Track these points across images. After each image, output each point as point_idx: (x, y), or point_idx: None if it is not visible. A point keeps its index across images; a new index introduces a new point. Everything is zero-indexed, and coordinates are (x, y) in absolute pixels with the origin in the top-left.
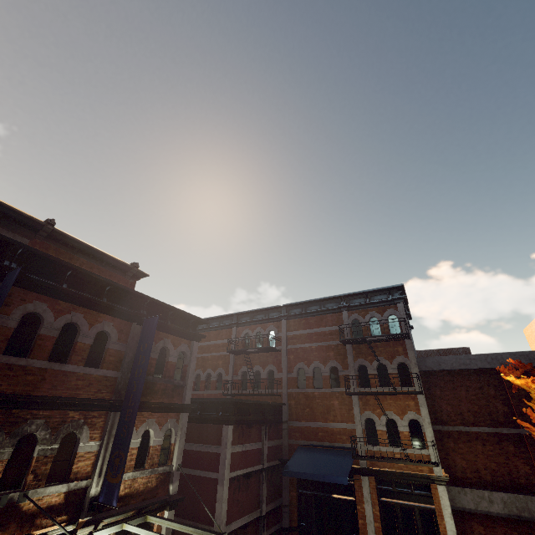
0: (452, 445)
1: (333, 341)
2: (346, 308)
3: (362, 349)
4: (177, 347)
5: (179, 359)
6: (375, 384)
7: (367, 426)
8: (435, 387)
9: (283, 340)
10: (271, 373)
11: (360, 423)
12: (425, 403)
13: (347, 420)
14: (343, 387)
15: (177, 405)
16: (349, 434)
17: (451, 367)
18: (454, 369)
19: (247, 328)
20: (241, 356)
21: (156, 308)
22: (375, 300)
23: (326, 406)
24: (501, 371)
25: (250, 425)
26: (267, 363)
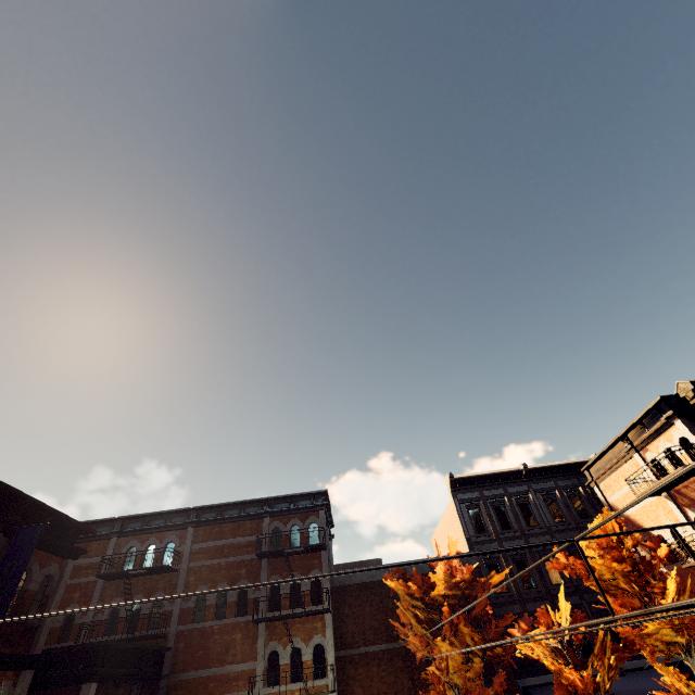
0: (353, 672)
1: (249, 555)
2: (269, 513)
3: (278, 564)
4: (44, 568)
5: (40, 587)
6: (286, 606)
7: (270, 662)
8: (345, 605)
9: (185, 556)
10: (158, 604)
11: (263, 659)
12: (331, 622)
13: (248, 659)
14: (251, 614)
15: (23, 658)
16: (247, 677)
17: (361, 580)
18: (363, 583)
19: (134, 538)
20: (115, 582)
21: (33, 513)
22: (300, 505)
23: (226, 643)
24: (386, 577)
25: (118, 683)
26: (156, 590)
